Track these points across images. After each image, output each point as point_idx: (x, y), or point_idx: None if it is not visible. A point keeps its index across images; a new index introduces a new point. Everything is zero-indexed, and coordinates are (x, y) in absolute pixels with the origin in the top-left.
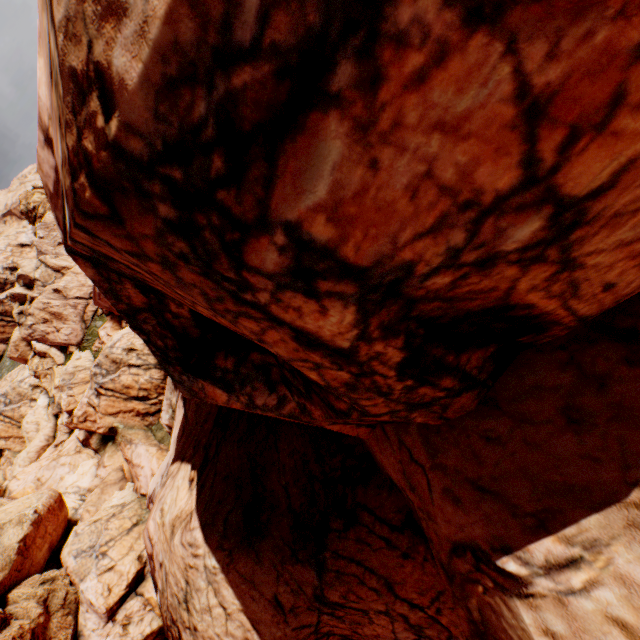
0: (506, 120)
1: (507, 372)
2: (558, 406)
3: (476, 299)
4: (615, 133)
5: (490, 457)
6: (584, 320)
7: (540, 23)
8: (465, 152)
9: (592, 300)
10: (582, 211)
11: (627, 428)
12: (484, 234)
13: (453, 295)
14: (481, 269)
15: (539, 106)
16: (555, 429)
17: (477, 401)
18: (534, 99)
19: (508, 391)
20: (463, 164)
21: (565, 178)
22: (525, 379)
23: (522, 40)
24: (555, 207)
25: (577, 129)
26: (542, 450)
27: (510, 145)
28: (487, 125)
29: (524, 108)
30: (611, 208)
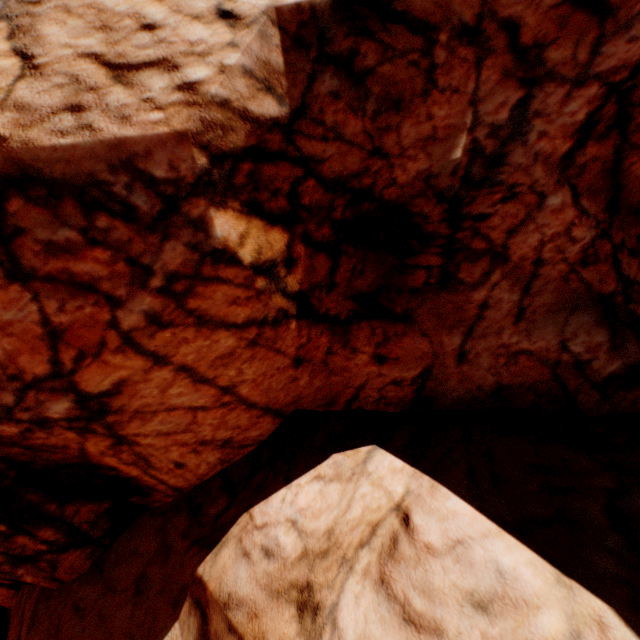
0: (39, 333)
1: (127, 532)
2: (138, 573)
3: (58, 452)
4: (106, 361)
5: (68, 633)
6: (182, 490)
7: (54, 292)
8: (11, 343)
9: (175, 473)
10: (106, 403)
11: (164, 602)
12: (30, 401)
13: (32, 444)
14: (43, 427)
15: (59, 332)
16: (125, 599)
17: (93, 561)
18: (55, 328)
19: (117, 552)
20: (10, 350)
21: (82, 379)
22: (133, 541)
23: (44, 296)
24: (78, 395)
25: (85, 352)
26: (106, 625)
27: (43, 348)
28: (26, 332)
29: (49, 330)
30: (131, 406)
